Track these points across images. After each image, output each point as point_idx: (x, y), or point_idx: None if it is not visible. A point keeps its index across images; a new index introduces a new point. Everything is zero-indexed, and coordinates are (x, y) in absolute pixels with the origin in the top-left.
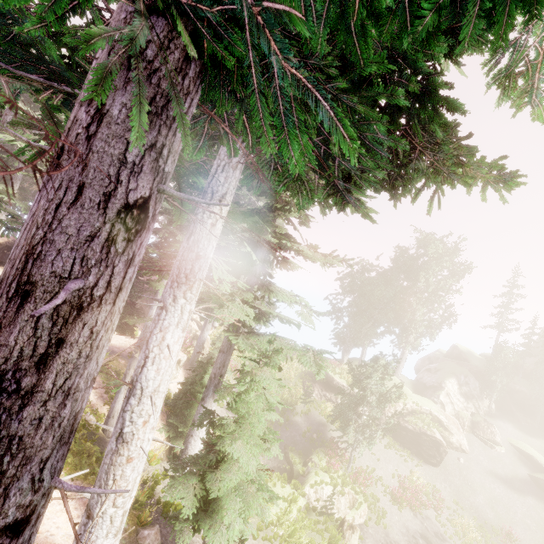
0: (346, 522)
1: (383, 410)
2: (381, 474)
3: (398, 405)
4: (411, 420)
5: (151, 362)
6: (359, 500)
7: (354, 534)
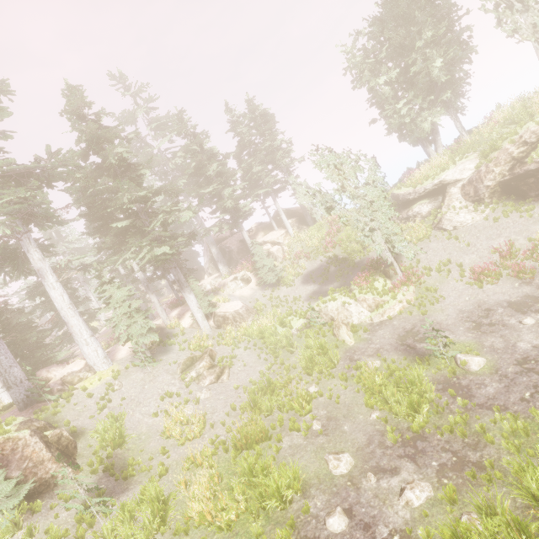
0: (333, 323)
1: (479, 178)
2: (469, 259)
3: (502, 153)
4: (535, 153)
5: (56, 302)
6: (390, 300)
7: (340, 329)
